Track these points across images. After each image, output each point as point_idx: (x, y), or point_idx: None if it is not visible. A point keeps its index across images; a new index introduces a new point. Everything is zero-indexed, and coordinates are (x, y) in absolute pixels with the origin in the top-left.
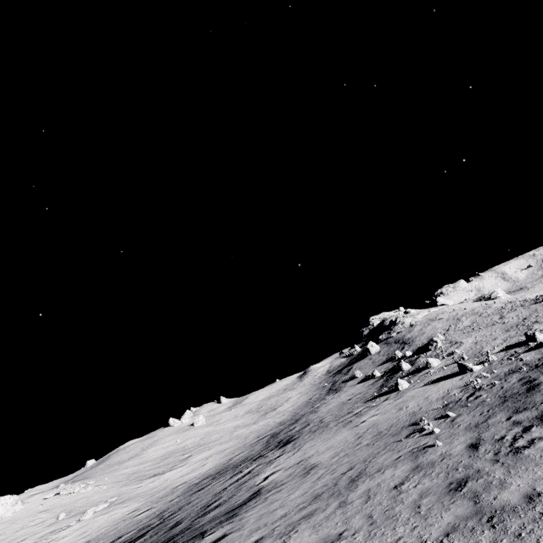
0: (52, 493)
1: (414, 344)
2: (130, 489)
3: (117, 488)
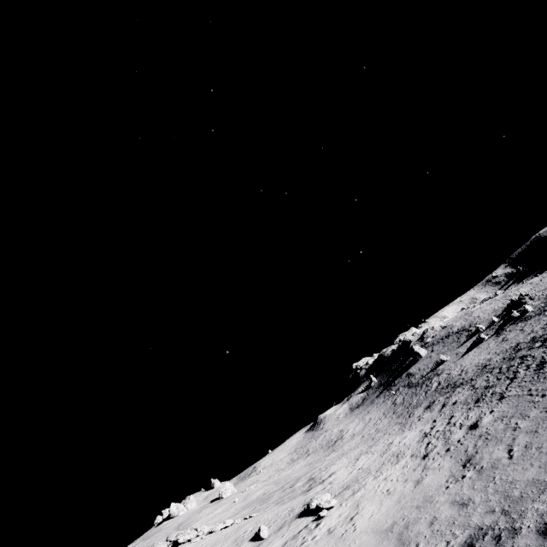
0: (161, 545)
1: (481, 321)
2: (313, 494)
3: (280, 506)
